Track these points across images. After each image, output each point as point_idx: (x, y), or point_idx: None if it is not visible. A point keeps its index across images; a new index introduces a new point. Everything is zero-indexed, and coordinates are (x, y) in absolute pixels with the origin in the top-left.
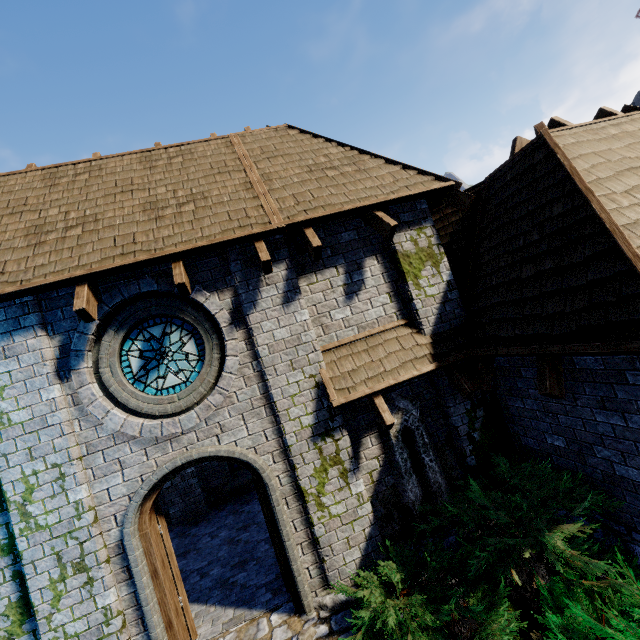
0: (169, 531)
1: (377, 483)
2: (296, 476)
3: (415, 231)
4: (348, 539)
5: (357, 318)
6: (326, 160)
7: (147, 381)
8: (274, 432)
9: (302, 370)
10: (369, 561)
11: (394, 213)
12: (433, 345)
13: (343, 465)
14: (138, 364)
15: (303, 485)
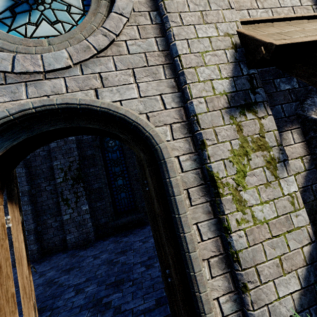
0: (64, 252)
1: (303, 190)
2: (205, 157)
3: None
4: (280, 259)
5: (271, 1)
6: None
7: (12, 25)
8: (174, 99)
9: (215, 25)
10: (312, 297)
11: None
12: None
13: (269, 152)
14: (4, 3)
15: (215, 170)
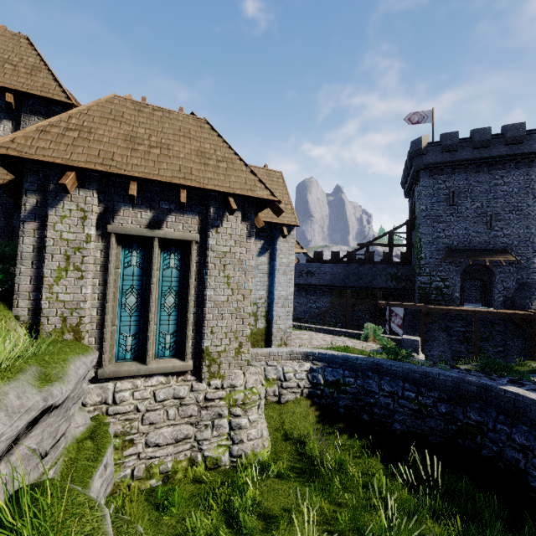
0: None
1: None
2: None
3: (43, 119)
4: None
5: None
6: (19, 61)
7: None
8: None
9: None
10: None
11: (32, 103)
12: (17, 178)
13: None
14: None
15: None
